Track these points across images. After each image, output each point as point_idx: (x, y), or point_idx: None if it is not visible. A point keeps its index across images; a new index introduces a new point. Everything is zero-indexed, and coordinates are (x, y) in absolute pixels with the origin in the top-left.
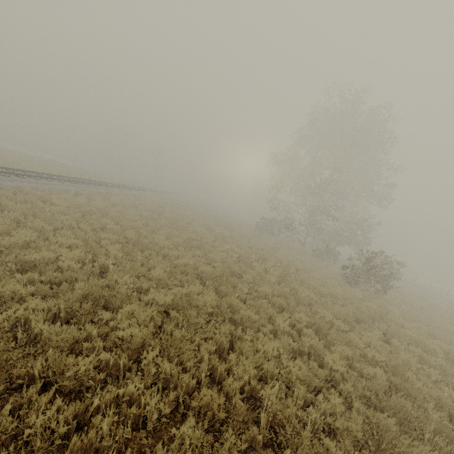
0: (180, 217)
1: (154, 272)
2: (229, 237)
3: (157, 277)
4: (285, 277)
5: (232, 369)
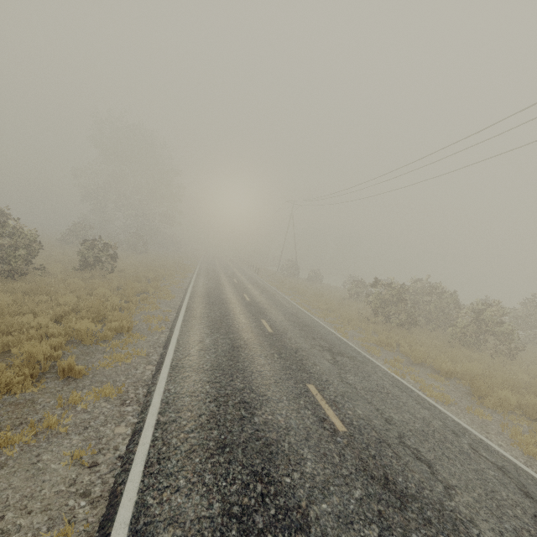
0: None
1: None
2: None
3: None
4: None
5: None
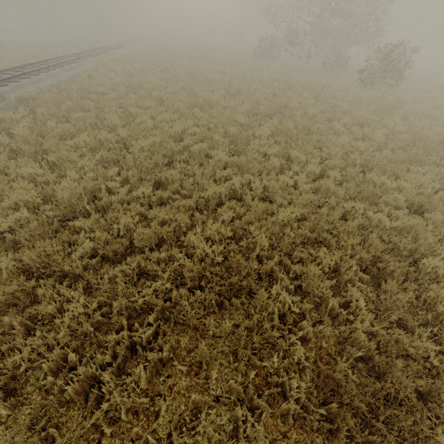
0: (187, 69)
1: (239, 120)
2: (247, 75)
3: (246, 122)
4: (317, 97)
5: (329, 154)
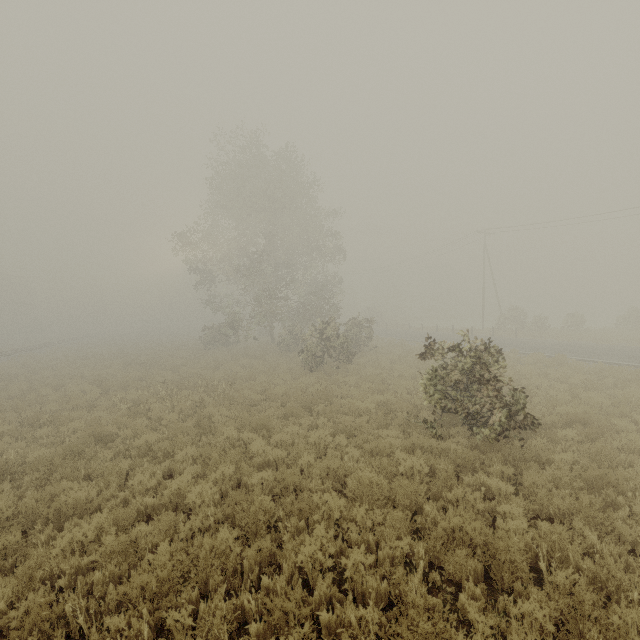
0: (45, 382)
1: None
2: (131, 380)
3: None
4: (202, 403)
5: None
